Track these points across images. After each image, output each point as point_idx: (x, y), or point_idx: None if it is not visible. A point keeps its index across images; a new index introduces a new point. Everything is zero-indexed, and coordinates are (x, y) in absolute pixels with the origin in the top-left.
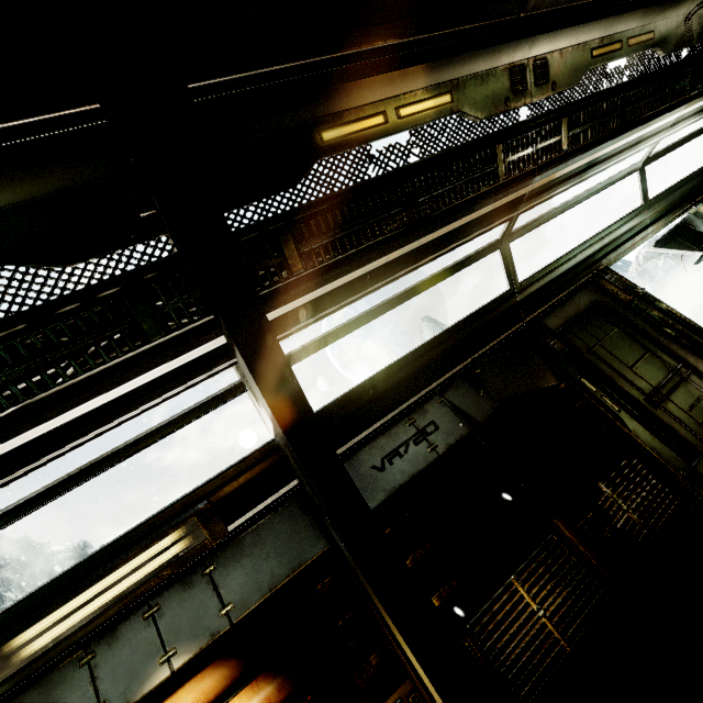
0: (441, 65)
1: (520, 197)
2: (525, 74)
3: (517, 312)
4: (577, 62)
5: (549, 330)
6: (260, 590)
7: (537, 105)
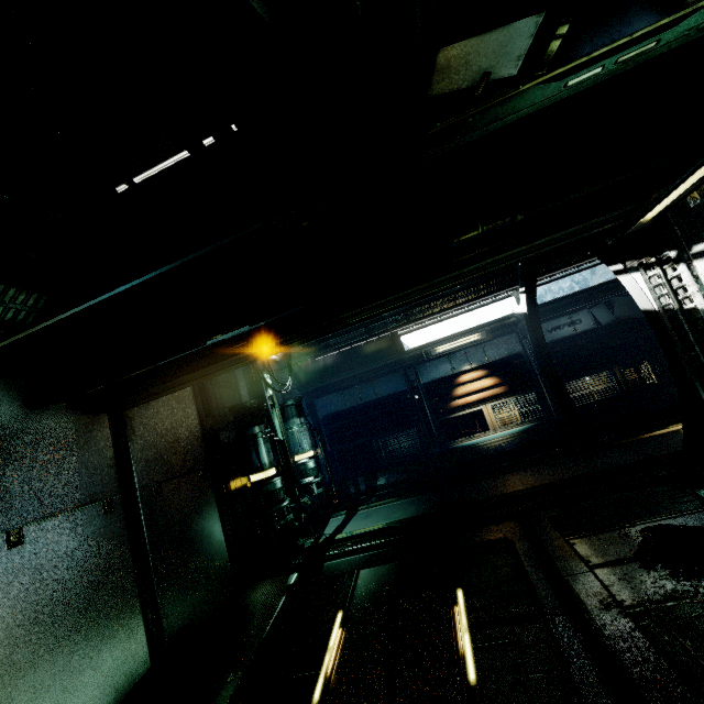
0: None
1: None
2: None
3: None
4: None
5: None
6: (498, 356)
7: None
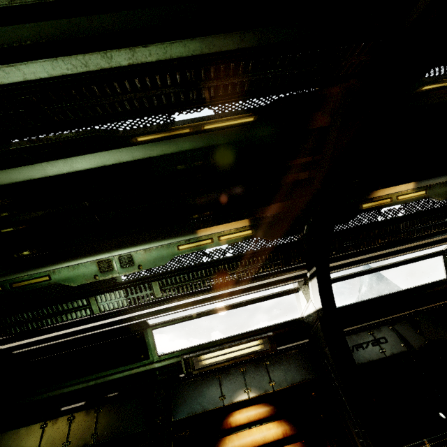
0: (422, 181)
1: None
2: None
3: None
4: None
5: None
6: (287, 381)
7: None
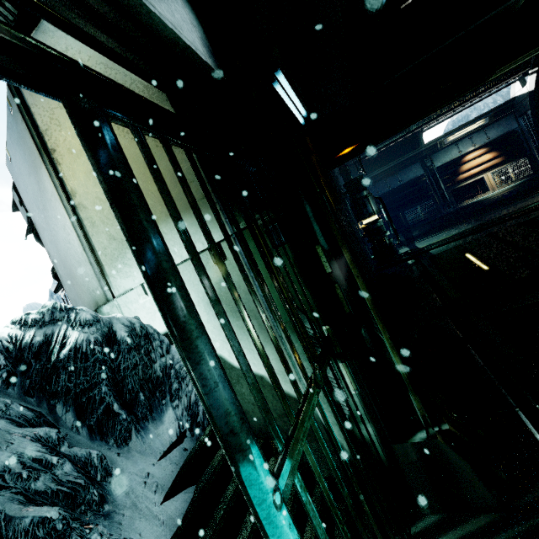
0: None
1: None
2: None
3: None
4: None
5: None
6: (497, 135)
7: None
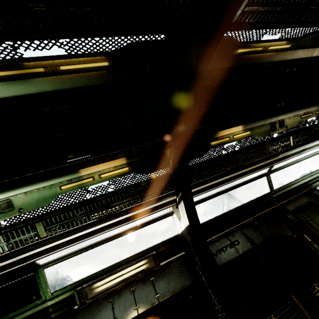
0: (247, 124)
1: (274, 160)
2: (275, 124)
3: (273, 201)
4: (295, 119)
5: (288, 210)
6: (169, 291)
7: (280, 132)
